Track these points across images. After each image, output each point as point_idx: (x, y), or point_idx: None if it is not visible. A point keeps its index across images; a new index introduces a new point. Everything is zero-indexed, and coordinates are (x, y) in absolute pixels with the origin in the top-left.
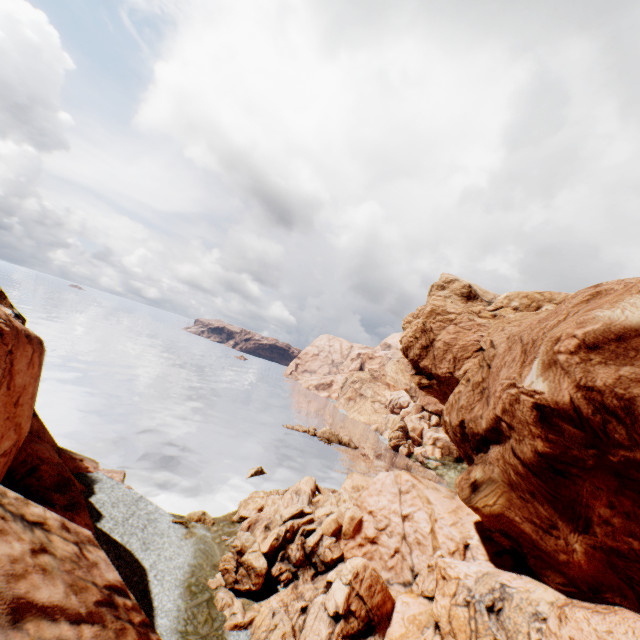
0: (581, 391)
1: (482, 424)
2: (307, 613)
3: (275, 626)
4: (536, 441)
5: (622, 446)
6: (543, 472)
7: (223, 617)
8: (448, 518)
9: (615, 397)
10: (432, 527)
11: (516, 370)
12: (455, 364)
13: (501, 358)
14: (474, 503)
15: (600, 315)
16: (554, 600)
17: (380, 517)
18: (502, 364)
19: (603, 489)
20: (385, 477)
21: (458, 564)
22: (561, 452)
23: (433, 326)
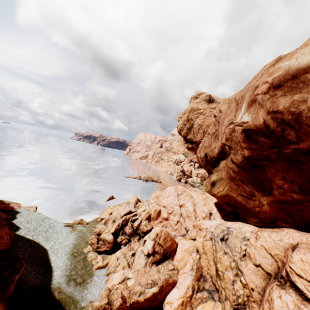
0: (270, 115)
1: (215, 151)
2: (135, 256)
3: (118, 264)
4: (244, 151)
5: (292, 143)
6: (248, 168)
7: (92, 265)
8: (201, 203)
9: (290, 114)
10: (194, 208)
11: (233, 115)
12: (204, 134)
13: (225, 113)
14: (213, 192)
15: (282, 65)
16: (253, 230)
17: (169, 208)
18: (225, 116)
19: (280, 170)
20: (170, 189)
21: (206, 222)
22: (258, 154)
23: (192, 117)
